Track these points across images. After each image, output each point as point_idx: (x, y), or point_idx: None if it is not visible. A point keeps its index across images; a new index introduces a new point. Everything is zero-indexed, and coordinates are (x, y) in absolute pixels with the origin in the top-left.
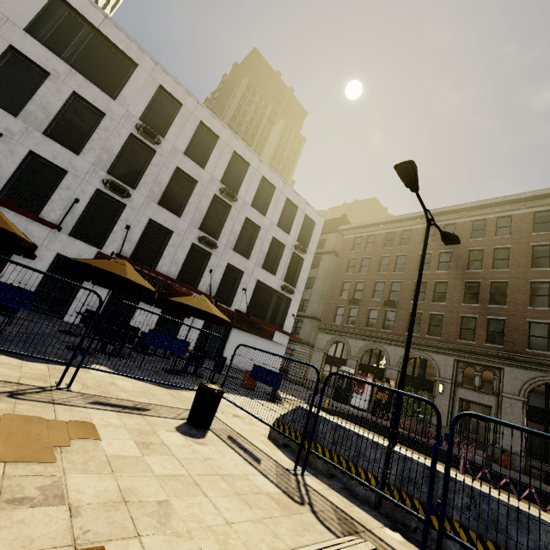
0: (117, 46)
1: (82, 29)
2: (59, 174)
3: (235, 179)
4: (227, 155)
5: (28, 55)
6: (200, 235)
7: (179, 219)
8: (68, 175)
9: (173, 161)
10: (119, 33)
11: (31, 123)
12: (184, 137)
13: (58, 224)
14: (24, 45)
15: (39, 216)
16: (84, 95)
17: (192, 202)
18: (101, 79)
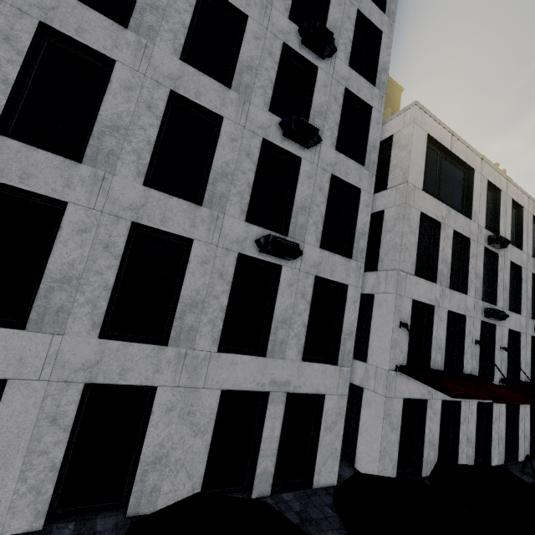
0: (459, 160)
1: (437, 157)
2: (455, 319)
3: (532, 244)
4: (529, 223)
5: (428, 214)
6: (532, 324)
7: (520, 317)
8: (466, 319)
9: (507, 257)
10: (460, 144)
11: (442, 282)
12: (507, 226)
13: (471, 373)
14: (425, 205)
15: (462, 372)
16: (457, 229)
17: (523, 292)
18: (454, 201)
